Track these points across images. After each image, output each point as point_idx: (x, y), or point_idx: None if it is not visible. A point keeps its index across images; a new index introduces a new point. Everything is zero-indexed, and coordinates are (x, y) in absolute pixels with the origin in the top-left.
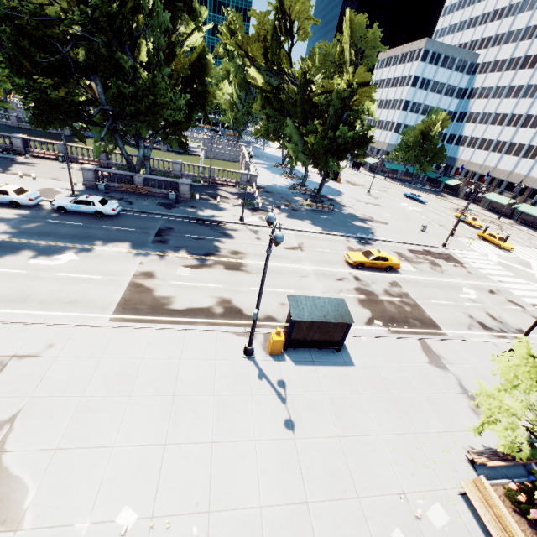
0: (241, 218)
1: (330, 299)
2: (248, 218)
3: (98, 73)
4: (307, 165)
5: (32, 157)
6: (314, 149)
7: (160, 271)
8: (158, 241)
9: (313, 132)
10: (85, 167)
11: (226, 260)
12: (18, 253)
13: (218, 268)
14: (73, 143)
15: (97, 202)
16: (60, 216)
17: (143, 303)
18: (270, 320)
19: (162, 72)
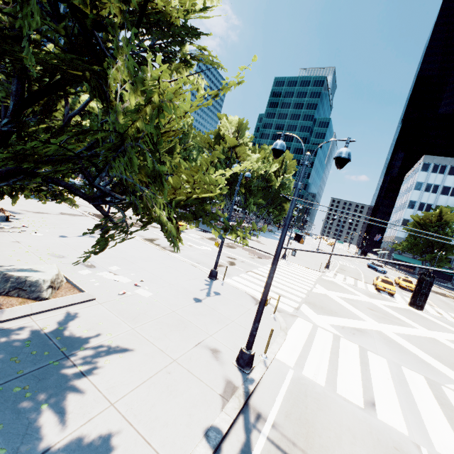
0: None
1: None
2: None
3: None
4: None
5: None
6: None
7: None
8: None
9: None
10: None
11: None
12: None
13: None
14: None
15: None
16: None
17: None
18: None
19: None
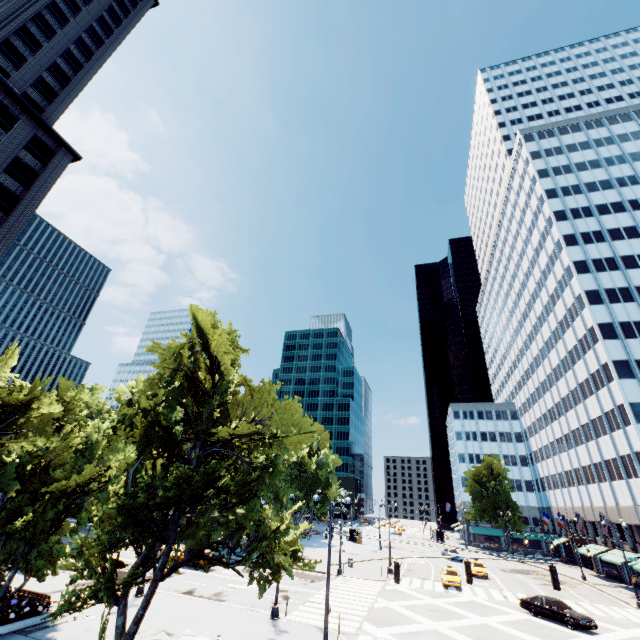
0: None
1: None
2: None
3: None
4: None
5: None
6: None
7: None
8: None
9: None
10: None
11: None
12: None
13: None
14: None
15: None
16: None
17: None
18: None
19: None
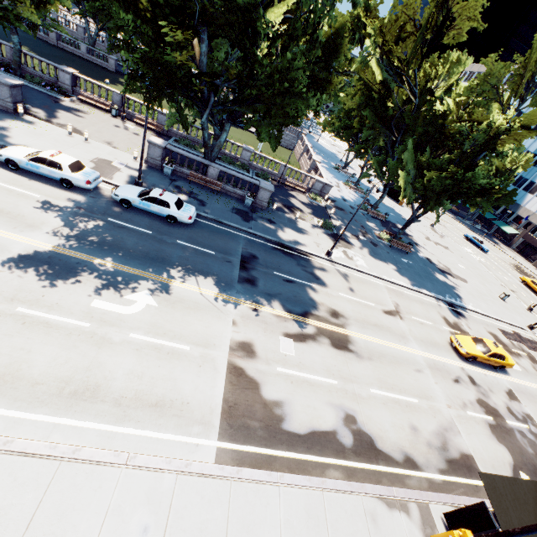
0: (329, 253)
1: (528, 485)
2: (333, 251)
3: (212, 27)
4: (411, 201)
5: (79, 100)
6: (428, 185)
7: (260, 342)
8: (245, 279)
9: (435, 164)
10: (153, 141)
11: (329, 328)
12: (76, 282)
13: (324, 343)
14: (118, 85)
15: (173, 204)
16: (123, 214)
17: (252, 414)
18: (411, 464)
19: (312, 54)
